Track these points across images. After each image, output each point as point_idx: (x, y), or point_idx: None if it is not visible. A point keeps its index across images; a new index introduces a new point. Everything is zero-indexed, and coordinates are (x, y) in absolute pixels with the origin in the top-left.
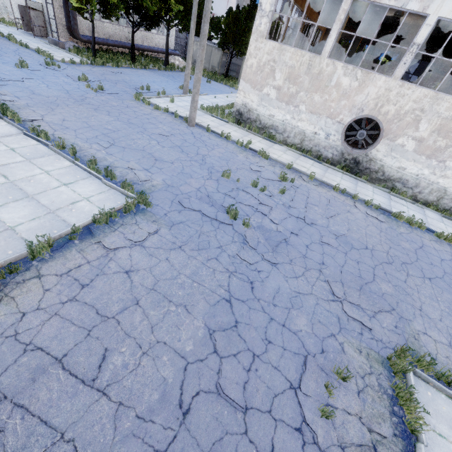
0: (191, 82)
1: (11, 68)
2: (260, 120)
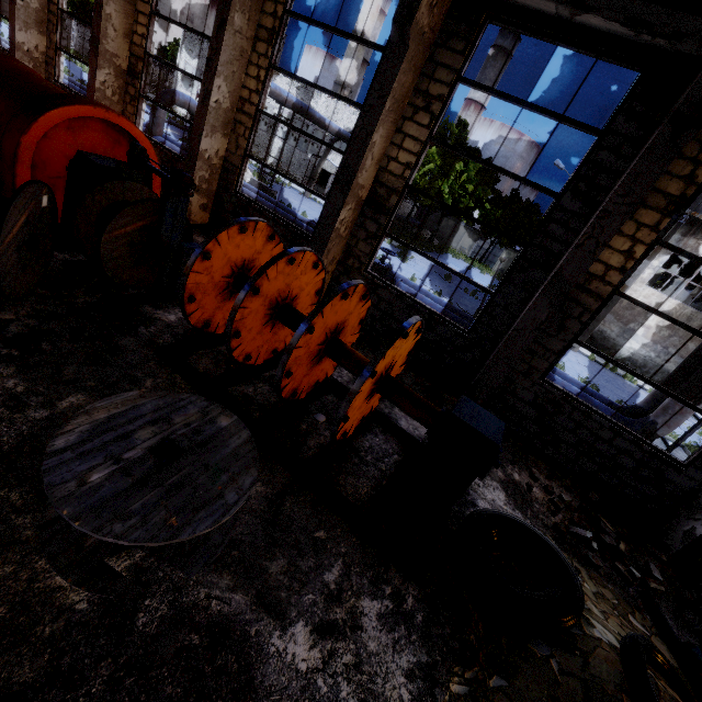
0: (477, 274)
1: (401, 262)
2: (616, 350)
